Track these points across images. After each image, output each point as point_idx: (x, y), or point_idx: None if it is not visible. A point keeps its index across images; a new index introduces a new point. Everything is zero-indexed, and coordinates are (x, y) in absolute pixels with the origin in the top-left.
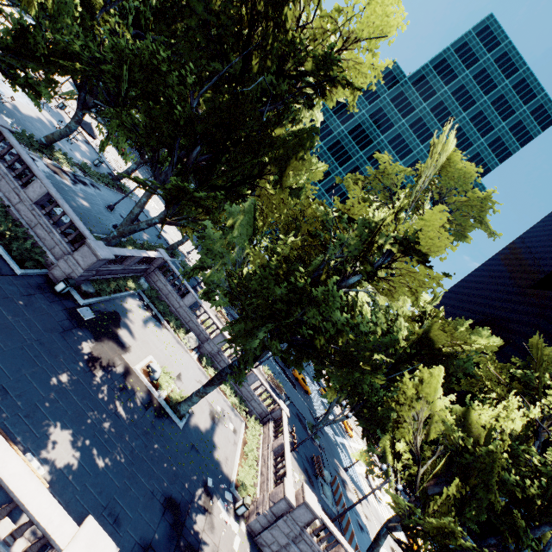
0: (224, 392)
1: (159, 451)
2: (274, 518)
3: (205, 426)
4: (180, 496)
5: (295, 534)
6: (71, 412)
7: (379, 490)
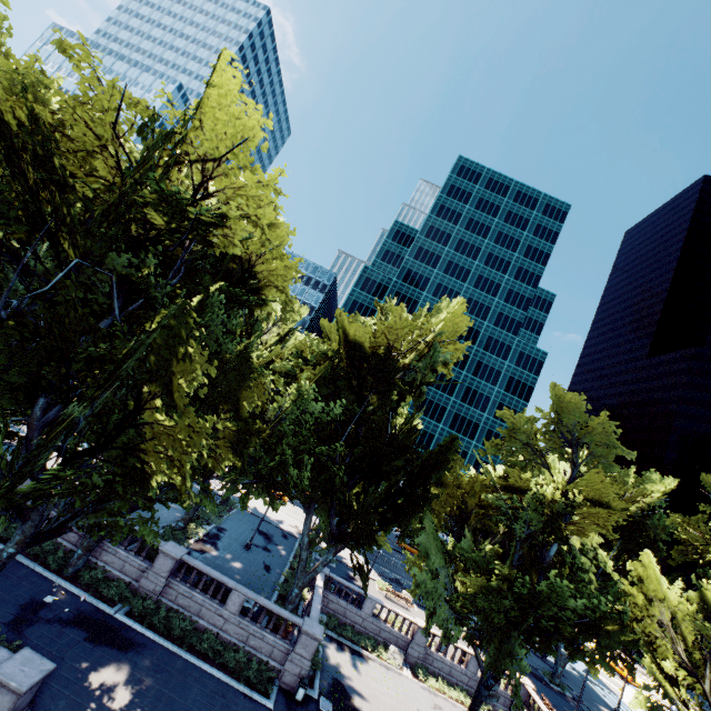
0: (458, 699)
1: None
2: None
3: None
4: None
5: None
6: None
7: None
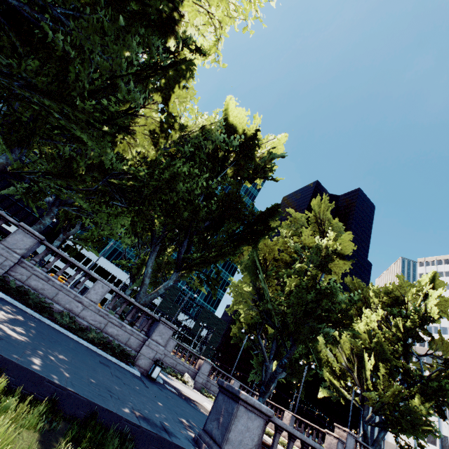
0: None
1: None
2: None
3: None
4: None
5: None
6: None
7: None
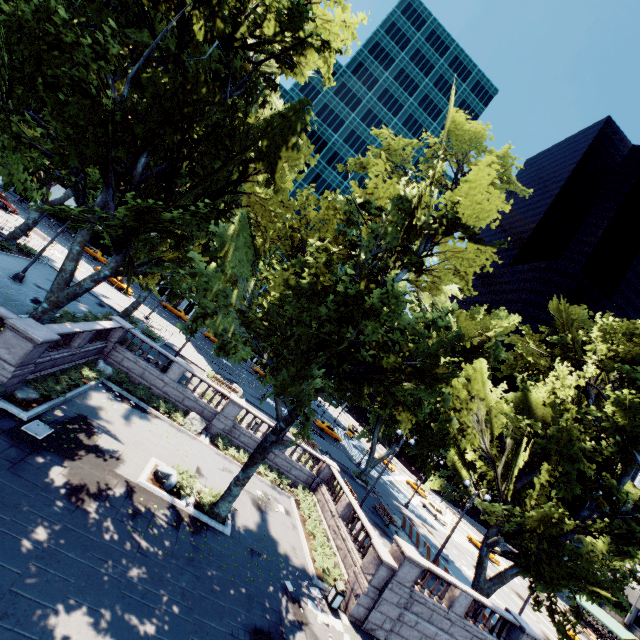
0: (257, 471)
1: (216, 577)
2: (378, 592)
3: (254, 520)
4: (266, 621)
5: (406, 599)
6: (74, 579)
7: (440, 514)
